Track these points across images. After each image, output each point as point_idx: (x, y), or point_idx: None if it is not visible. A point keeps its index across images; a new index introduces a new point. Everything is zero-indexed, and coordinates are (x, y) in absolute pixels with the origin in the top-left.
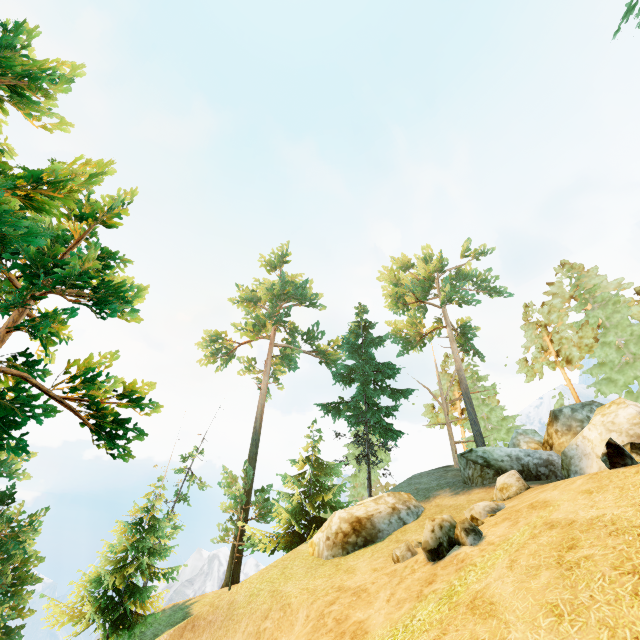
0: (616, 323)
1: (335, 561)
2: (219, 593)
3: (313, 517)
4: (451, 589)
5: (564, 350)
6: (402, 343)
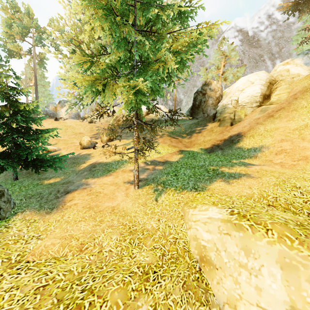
0: None
1: None
2: None
3: None
4: None
5: None
6: (9, 52)
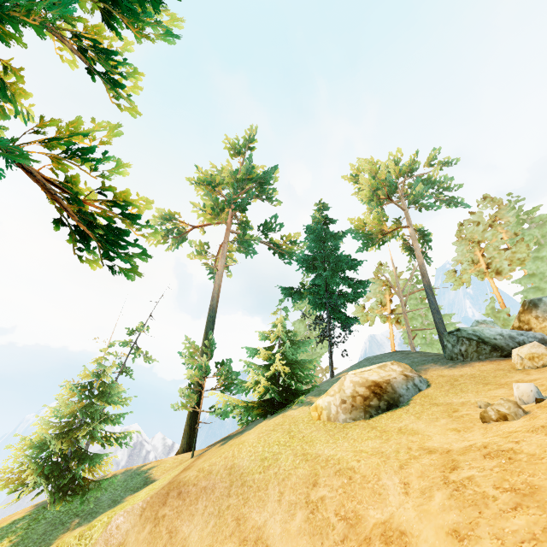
0: None
1: (362, 424)
2: (180, 459)
3: (282, 388)
4: None
5: (495, 263)
6: (363, 239)
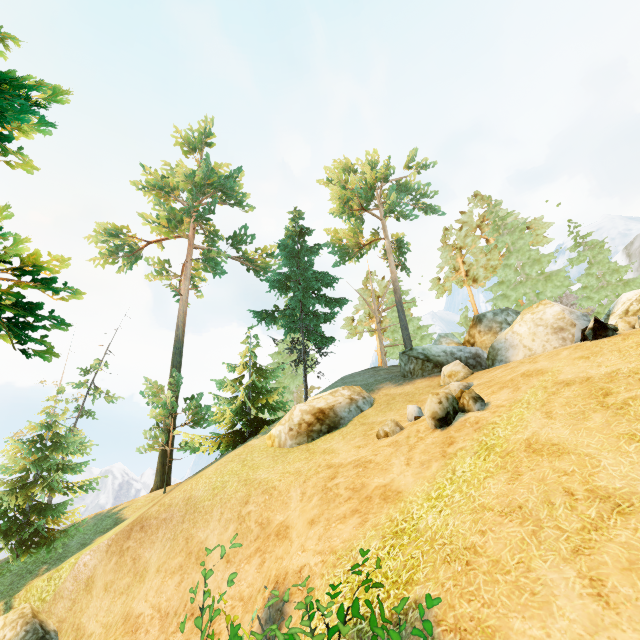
0: (519, 248)
1: (303, 448)
2: (152, 496)
3: (254, 417)
4: (483, 444)
5: (473, 271)
6: (340, 253)
